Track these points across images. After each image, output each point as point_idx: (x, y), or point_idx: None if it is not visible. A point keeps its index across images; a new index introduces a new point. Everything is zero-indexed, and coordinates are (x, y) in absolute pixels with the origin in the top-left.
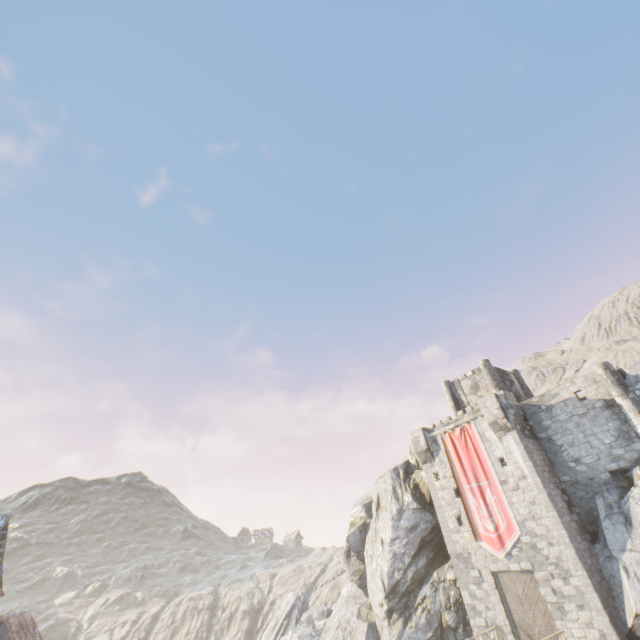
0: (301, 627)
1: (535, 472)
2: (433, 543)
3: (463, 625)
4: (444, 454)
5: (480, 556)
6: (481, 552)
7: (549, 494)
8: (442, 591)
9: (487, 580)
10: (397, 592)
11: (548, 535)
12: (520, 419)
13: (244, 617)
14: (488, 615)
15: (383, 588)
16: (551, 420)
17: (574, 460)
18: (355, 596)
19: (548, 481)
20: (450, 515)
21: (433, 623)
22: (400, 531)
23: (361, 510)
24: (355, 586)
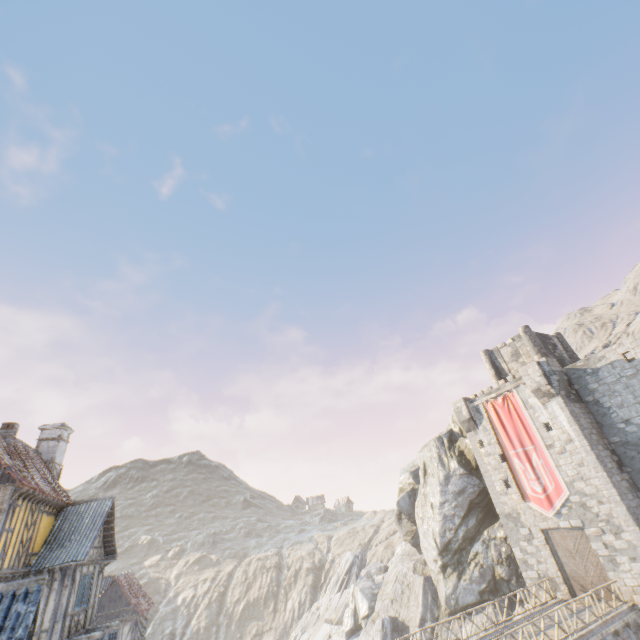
0: (361, 581)
1: (582, 435)
2: (482, 505)
3: (516, 577)
4: (487, 422)
5: (529, 515)
6: (530, 512)
7: (597, 456)
8: (493, 548)
9: (537, 537)
10: (449, 549)
11: (598, 494)
12: (564, 384)
13: (308, 574)
14: (540, 568)
15: (436, 546)
16: (598, 383)
17: (623, 421)
18: (409, 554)
19: (596, 443)
20: (497, 479)
21: (486, 576)
22: (448, 495)
23: (408, 477)
24: (408, 545)
